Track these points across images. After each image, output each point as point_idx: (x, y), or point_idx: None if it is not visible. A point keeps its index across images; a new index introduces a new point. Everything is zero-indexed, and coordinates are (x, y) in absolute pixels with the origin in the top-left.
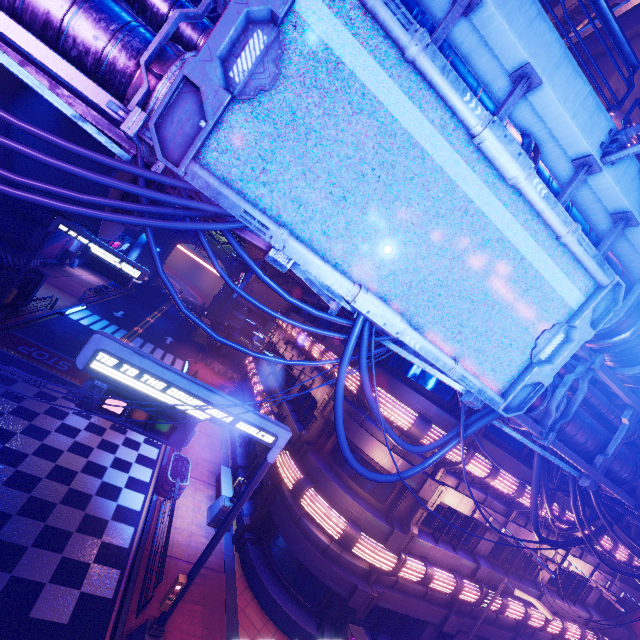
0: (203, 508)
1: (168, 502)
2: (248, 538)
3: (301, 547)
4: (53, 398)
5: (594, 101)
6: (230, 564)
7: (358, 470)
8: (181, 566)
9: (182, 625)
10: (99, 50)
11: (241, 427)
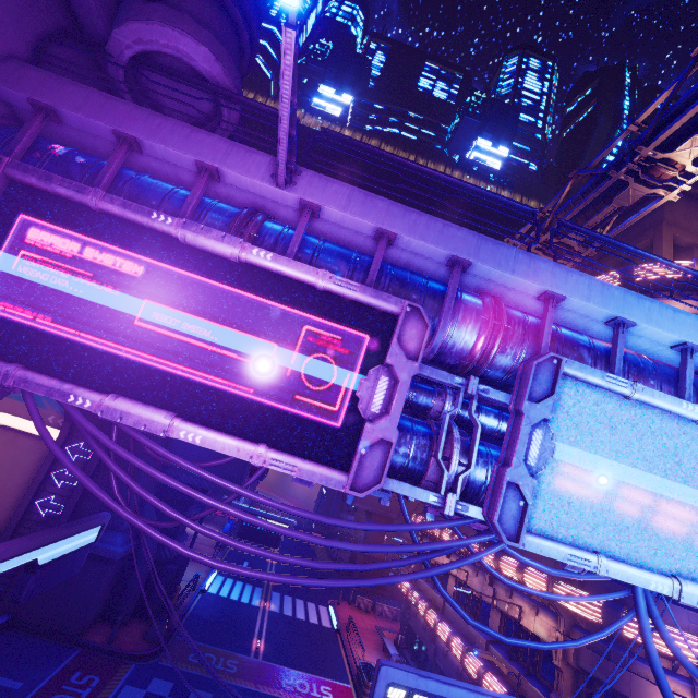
0: None
1: None
2: None
3: None
4: None
5: None
6: None
7: None
8: None
9: None
10: (404, 457)
11: None
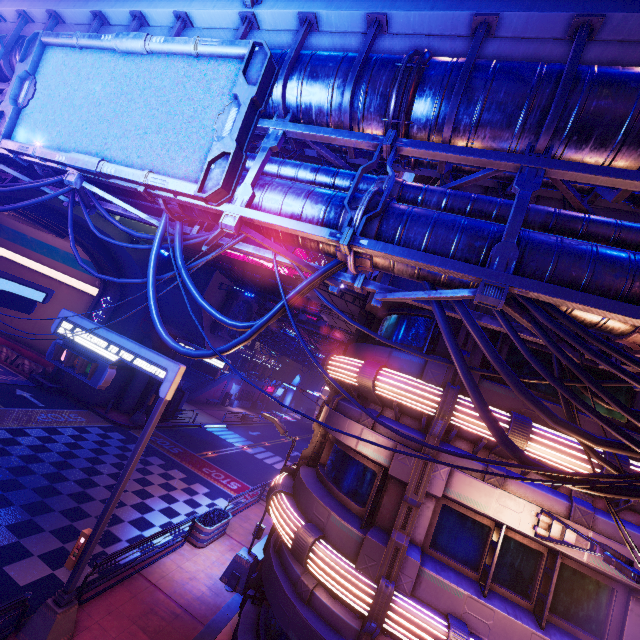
0: (227, 565)
1: (190, 547)
2: (250, 595)
3: (270, 579)
4: (150, 464)
5: None
6: (219, 622)
7: (169, 344)
8: (158, 596)
9: (112, 639)
10: None
11: (141, 365)
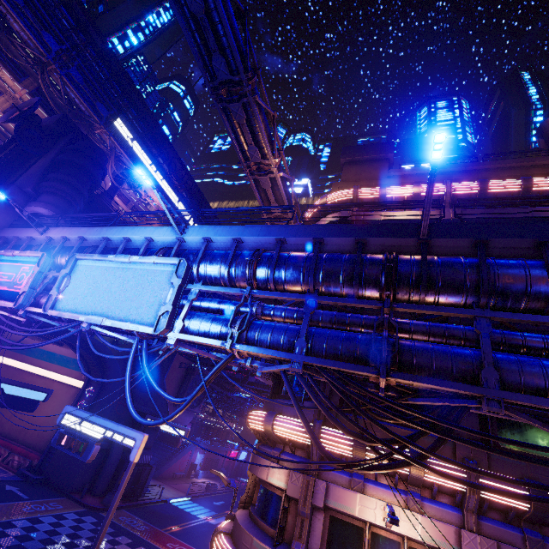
0: None
1: None
2: None
3: None
4: (118, 543)
5: (171, 228)
6: None
7: (137, 419)
8: None
9: None
10: None
11: (118, 438)
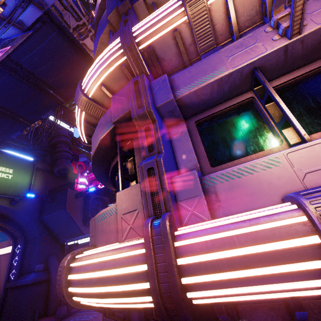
0: None
1: None
2: None
3: None
4: None
5: None
6: None
7: None
8: None
9: None
10: None
11: None
